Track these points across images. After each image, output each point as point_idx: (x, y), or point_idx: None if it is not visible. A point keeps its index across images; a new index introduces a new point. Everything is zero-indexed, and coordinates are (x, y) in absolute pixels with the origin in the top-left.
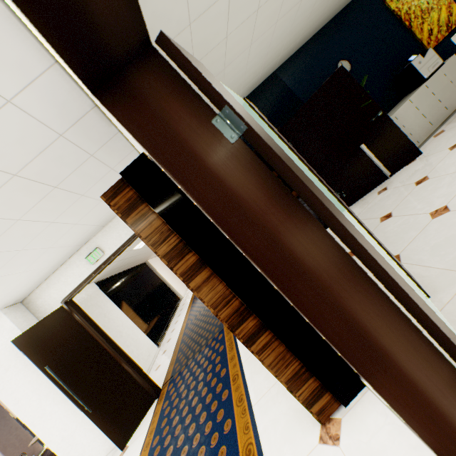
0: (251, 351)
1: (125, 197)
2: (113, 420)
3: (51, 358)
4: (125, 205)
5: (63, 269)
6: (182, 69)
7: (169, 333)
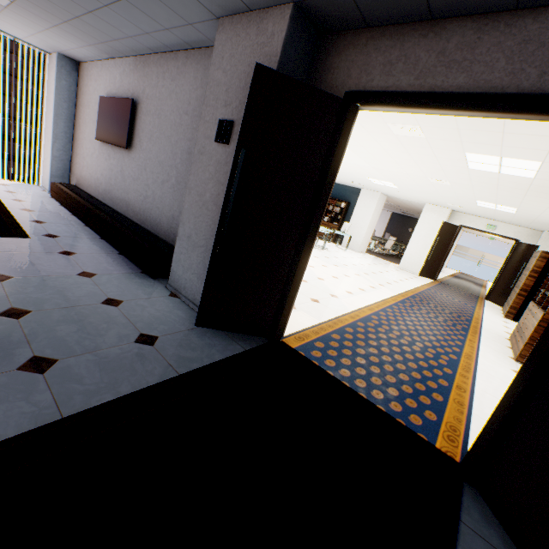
0: (515, 296)
1: (545, 255)
2: (426, 268)
3: (440, 236)
4: (542, 256)
5: (476, 218)
6: None
7: None
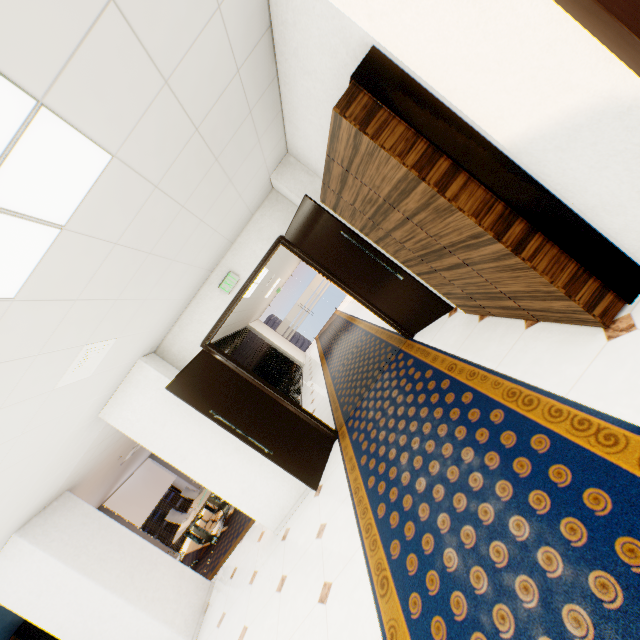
0: (521, 259)
1: (360, 105)
2: (297, 462)
3: (212, 403)
4: (362, 115)
5: (193, 306)
6: None
7: (307, 397)
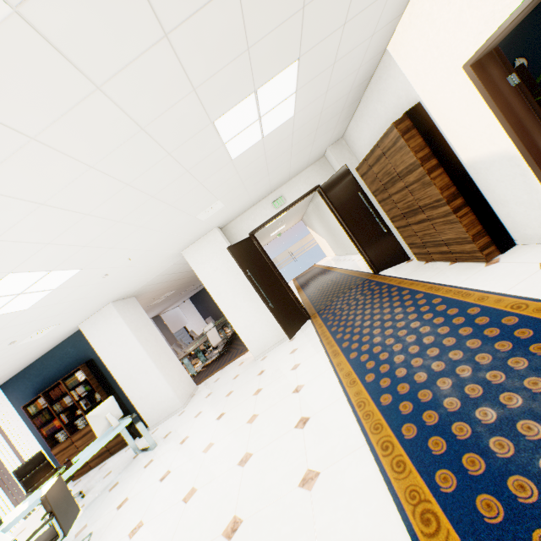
0: (455, 216)
1: (405, 125)
2: (284, 319)
3: (248, 267)
4: (404, 129)
5: (253, 209)
6: (500, 60)
7: None
